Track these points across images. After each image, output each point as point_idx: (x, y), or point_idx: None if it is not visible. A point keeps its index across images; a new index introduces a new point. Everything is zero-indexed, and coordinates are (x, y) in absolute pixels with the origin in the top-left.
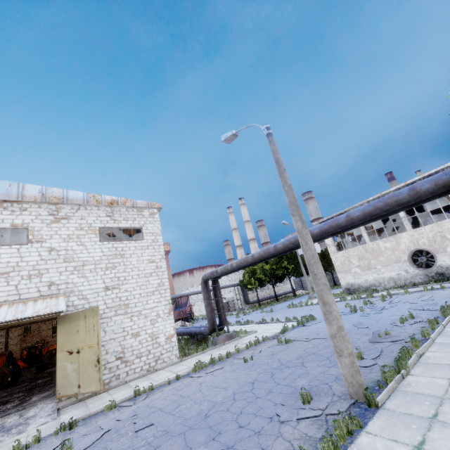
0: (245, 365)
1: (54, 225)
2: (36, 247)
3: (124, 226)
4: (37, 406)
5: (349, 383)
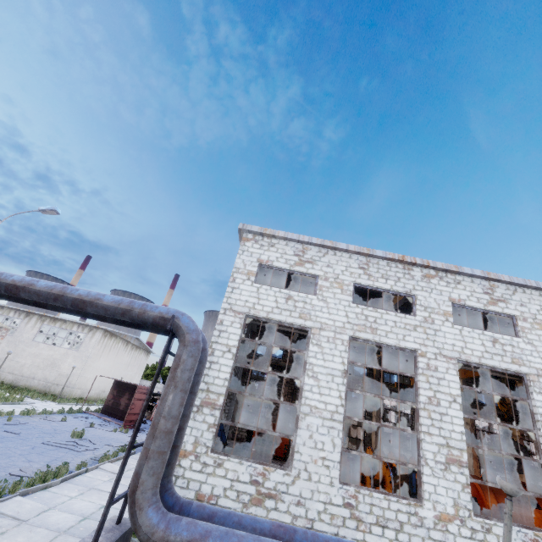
0: None
1: None
2: None
3: None
4: None
5: None
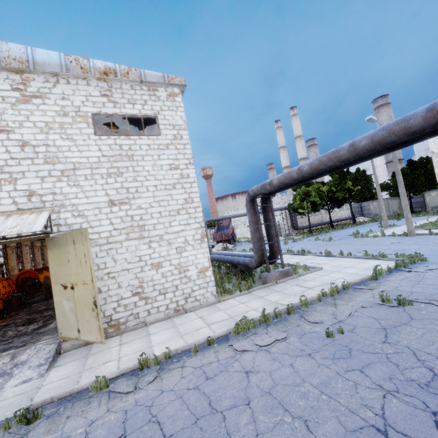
0: (331, 345)
1: (22, 106)
2: (0, 140)
3: (130, 112)
4: (36, 345)
5: None
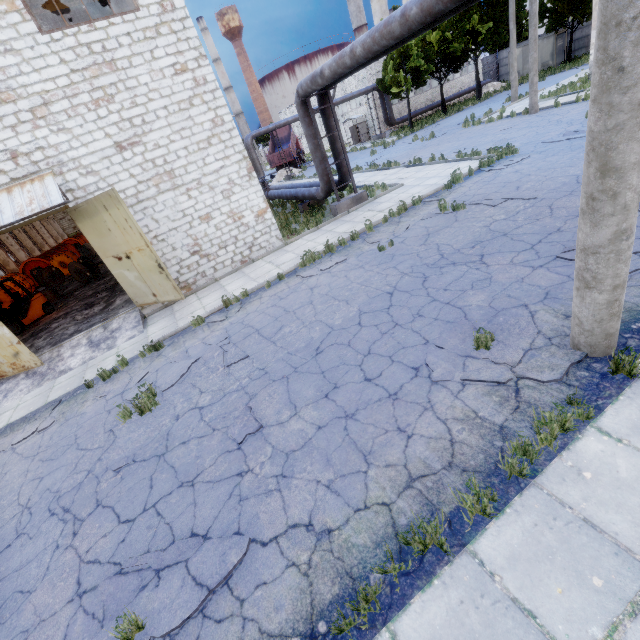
0: (381, 256)
1: None
2: None
3: None
4: (118, 316)
5: (583, 331)
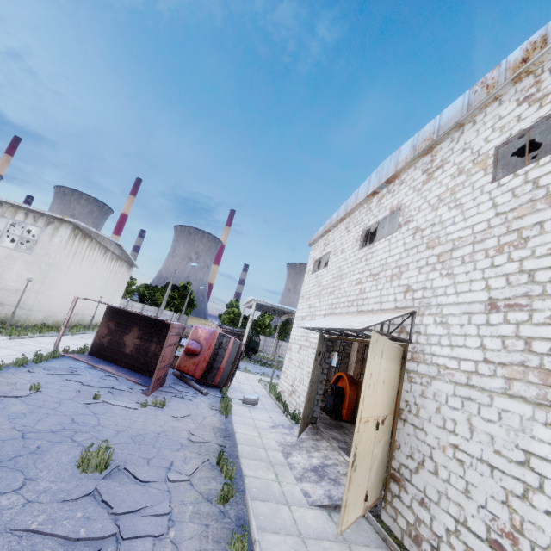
0: None
1: (425, 188)
2: (402, 233)
3: None
4: None
5: None
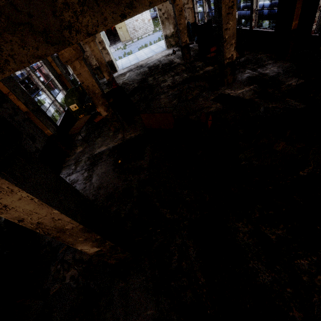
0: None
1: None
2: None
3: None
4: (118, 44)
5: None
